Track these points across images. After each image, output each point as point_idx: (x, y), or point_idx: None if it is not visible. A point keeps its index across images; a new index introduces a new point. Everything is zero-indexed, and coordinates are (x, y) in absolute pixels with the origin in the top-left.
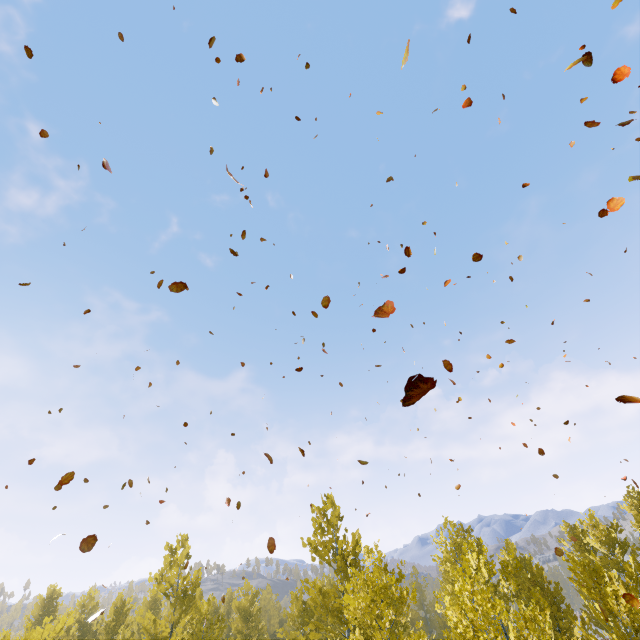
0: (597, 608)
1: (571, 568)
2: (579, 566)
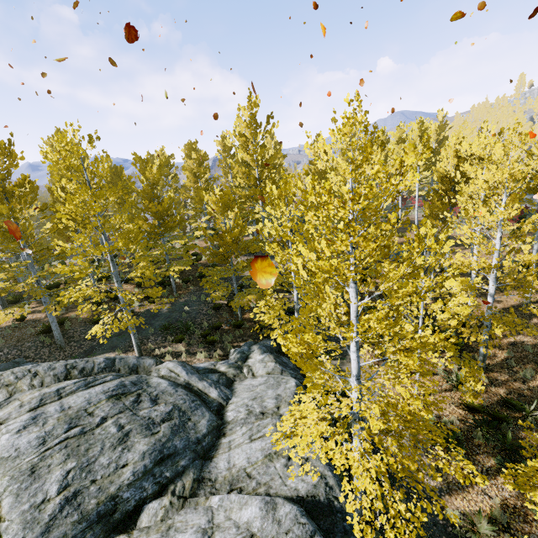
0: (142, 178)
1: (134, 159)
2: (139, 158)
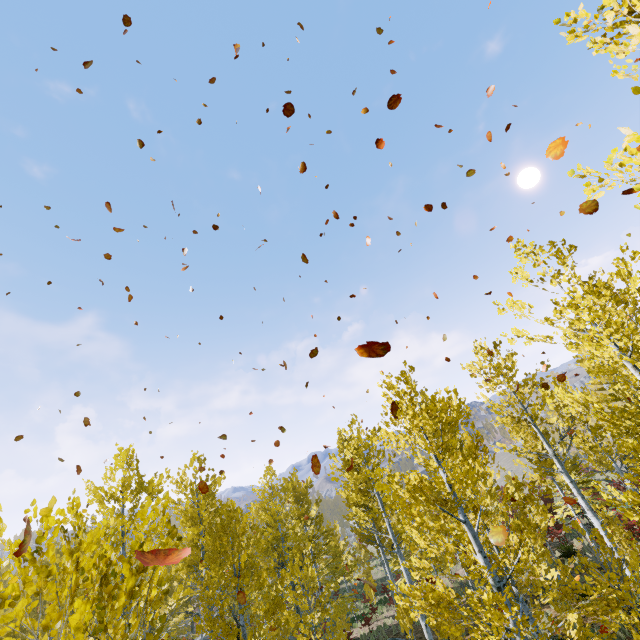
0: None
1: None
2: None
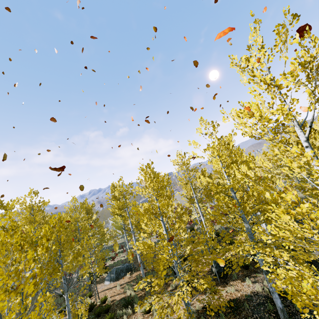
0: None
1: None
2: None
